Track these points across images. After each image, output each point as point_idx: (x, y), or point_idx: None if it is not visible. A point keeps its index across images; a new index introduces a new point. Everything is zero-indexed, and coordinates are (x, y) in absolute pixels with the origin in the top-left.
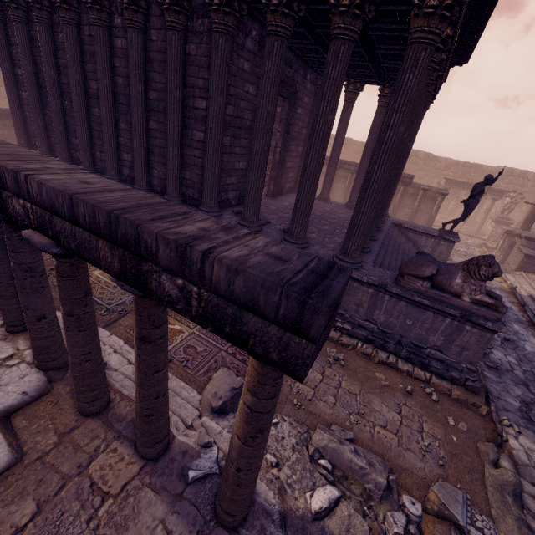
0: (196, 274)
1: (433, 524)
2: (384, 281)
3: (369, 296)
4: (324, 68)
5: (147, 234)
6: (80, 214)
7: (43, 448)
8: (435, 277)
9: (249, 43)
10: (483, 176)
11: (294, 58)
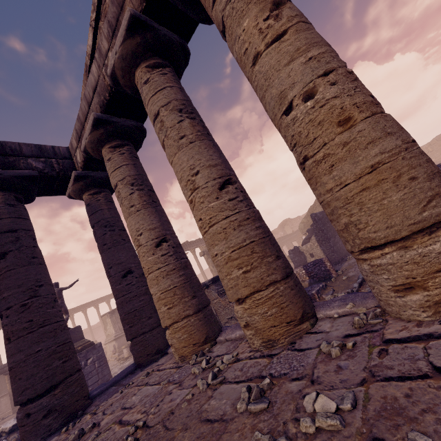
0: None
1: None
2: None
3: None
4: None
5: None
6: None
7: None
8: None
9: None
10: None
11: None
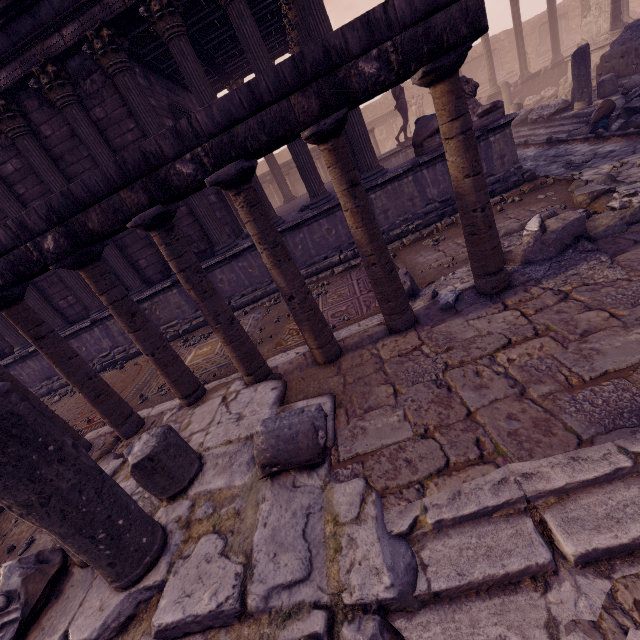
0: (384, 29)
1: (596, 203)
2: (413, 161)
3: (413, 183)
4: (238, 33)
5: (333, 39)
6: (262, 92)
7: (337, 384)
8: None
9: (140, 80)
10: (379, 111)
11: (174, 86)
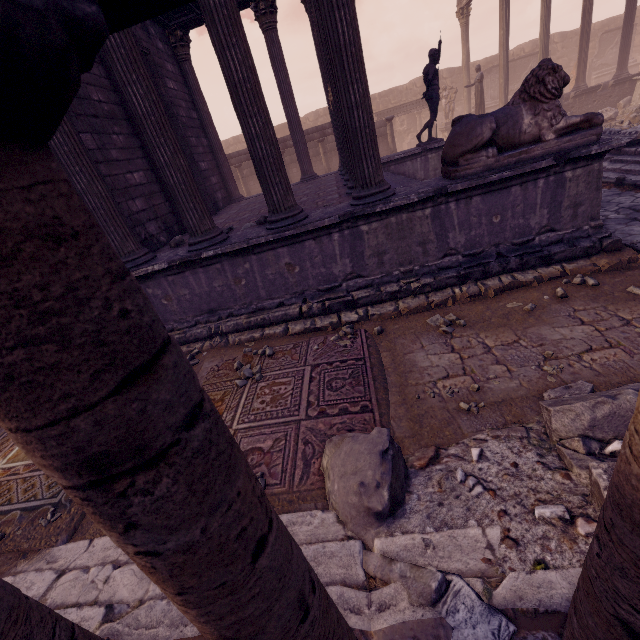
0: None
1: None
2: (438, 185)
3: (430, 220)
4: None
5: None
6: None
7: None
8: (497, 134)
9: None
10: (404, 98)
11: None
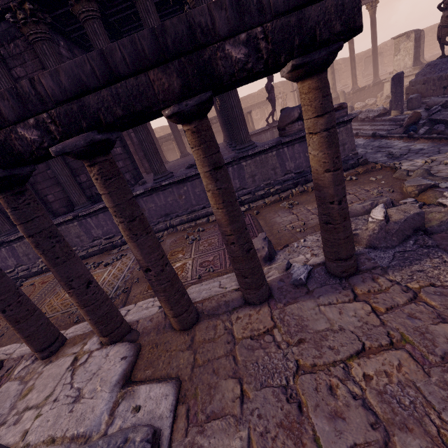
0: (255, 13)
1: (424, 195)
2: (277, 140)
3: (276, 157)
4: (144, 23)
5: (198, 14)
6: (117, 62)
7: (186, 363)
8: (301, 115)
9: (63, 51)
10: (256, 100)
11: None
